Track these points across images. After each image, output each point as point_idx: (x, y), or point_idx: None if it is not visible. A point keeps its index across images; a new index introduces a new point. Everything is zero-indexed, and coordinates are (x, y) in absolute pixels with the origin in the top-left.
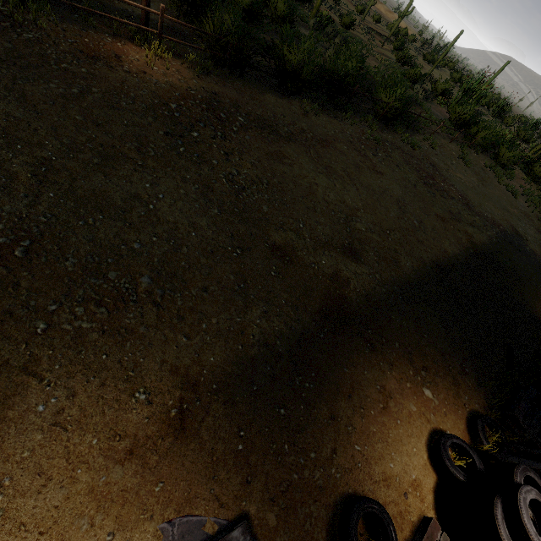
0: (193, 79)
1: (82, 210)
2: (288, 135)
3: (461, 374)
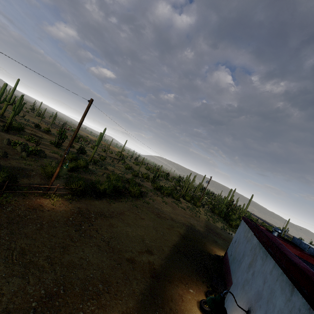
0: (69, 204)
1: (70, 269)
2: (110, 215)
3: (197, 280)
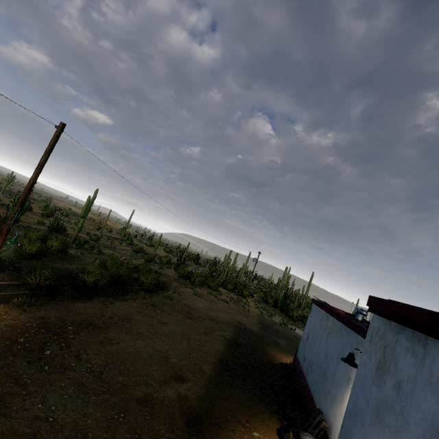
0: (22, 314)
1: None
2: (105, 324)
3: (262, 413)
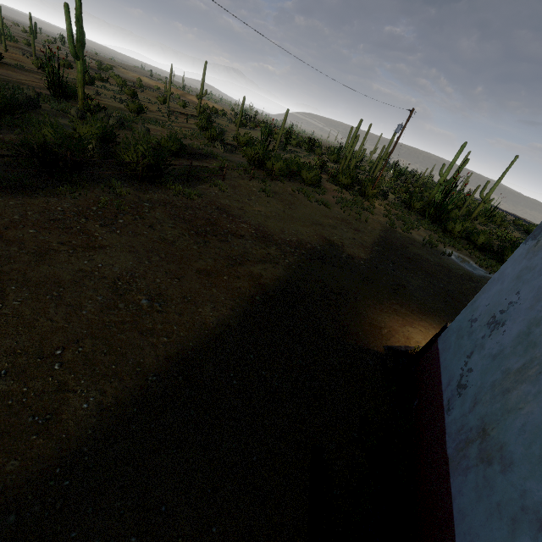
0: None
1: None
2: None
3: None
